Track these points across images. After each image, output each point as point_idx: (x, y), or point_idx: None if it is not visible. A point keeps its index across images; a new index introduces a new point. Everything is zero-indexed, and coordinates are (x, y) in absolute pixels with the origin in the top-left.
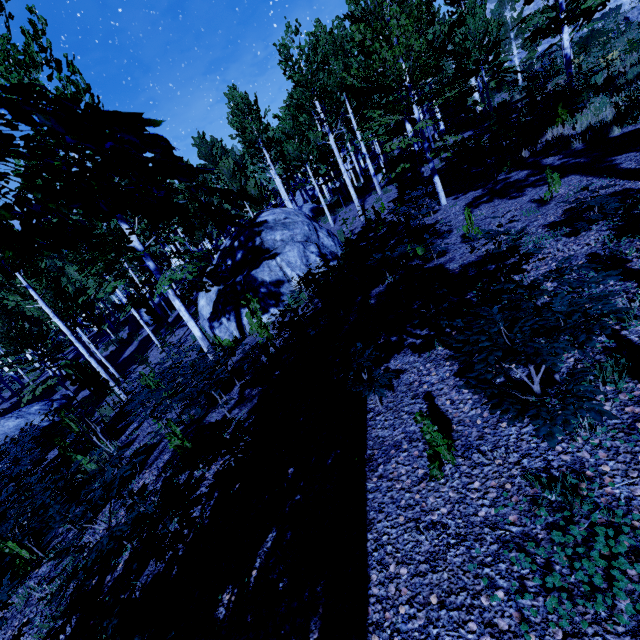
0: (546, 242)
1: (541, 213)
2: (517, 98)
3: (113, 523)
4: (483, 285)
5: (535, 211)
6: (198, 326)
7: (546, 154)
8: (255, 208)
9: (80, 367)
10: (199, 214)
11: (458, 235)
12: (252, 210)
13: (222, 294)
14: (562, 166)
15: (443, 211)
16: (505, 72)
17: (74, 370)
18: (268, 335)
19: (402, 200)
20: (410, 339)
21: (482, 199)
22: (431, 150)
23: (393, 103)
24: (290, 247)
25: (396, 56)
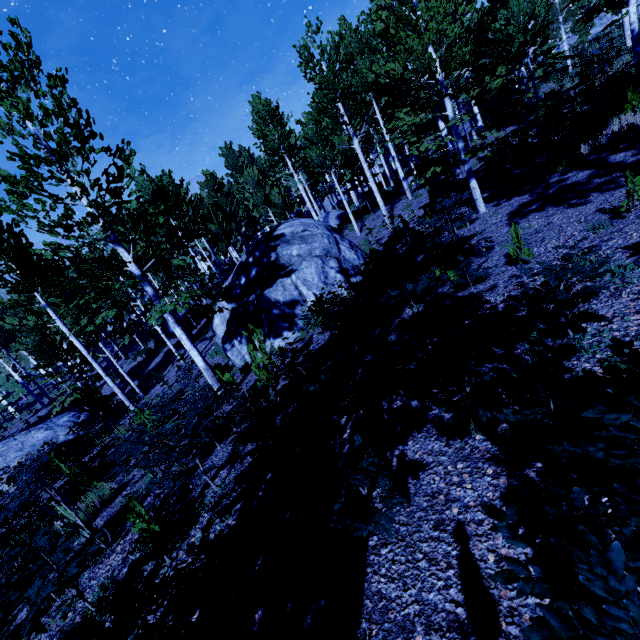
0: (632, 274)
1: (617, 229)
2: (568, 86)
3: (68, 618)
4: (539, 334)
5: (607, 225)
6: (201, 355)
7: (613, 149)
8: (279, 217)
9: (89, 391)
10: (222, 225)
11: (501, 254)
12: (276, 219)
13: (234, 314)
14: (639, 164)
15: (482, 221)
16: (554, 58)
17: (83, 394)
18: (268, 376)
19: (434, 206)
20: (436, 409)
21: (531, 207)
22: (468, 149)
23: (422, 99)
24: (307, 263)
25: (424, 44)
